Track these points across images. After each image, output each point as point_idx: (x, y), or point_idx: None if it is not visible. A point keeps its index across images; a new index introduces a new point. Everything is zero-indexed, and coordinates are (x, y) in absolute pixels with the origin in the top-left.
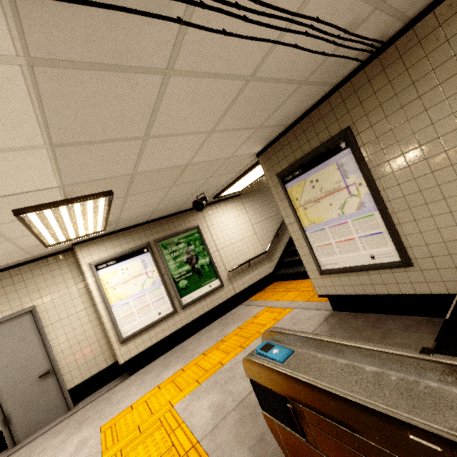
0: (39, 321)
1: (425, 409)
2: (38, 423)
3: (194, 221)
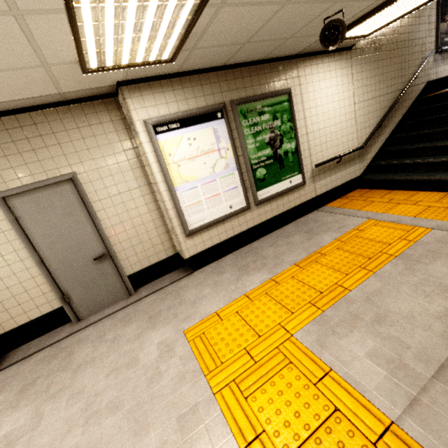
0: (84, 194)
1: None
2: (100, 304)
3: (286, 80)
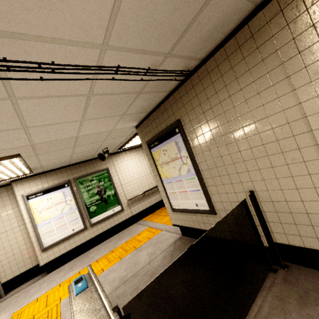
0: None
1: None
2: None
3: (105, 164)
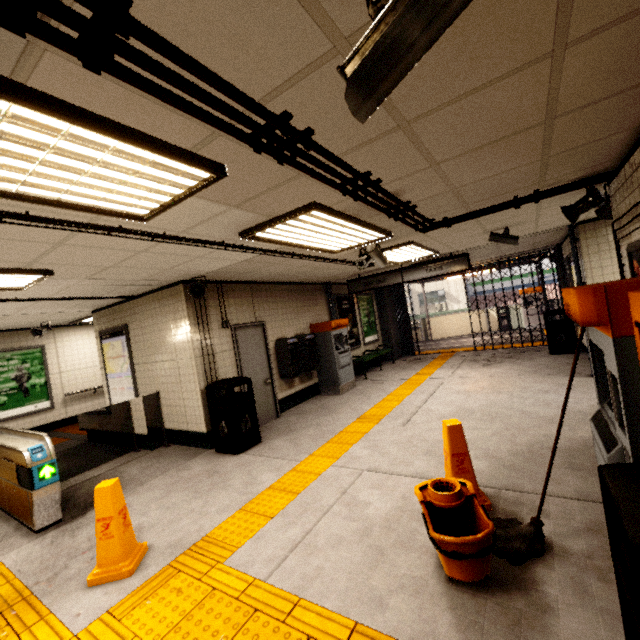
0: None
1: (5, 441)
2: None
3: (41, 339)
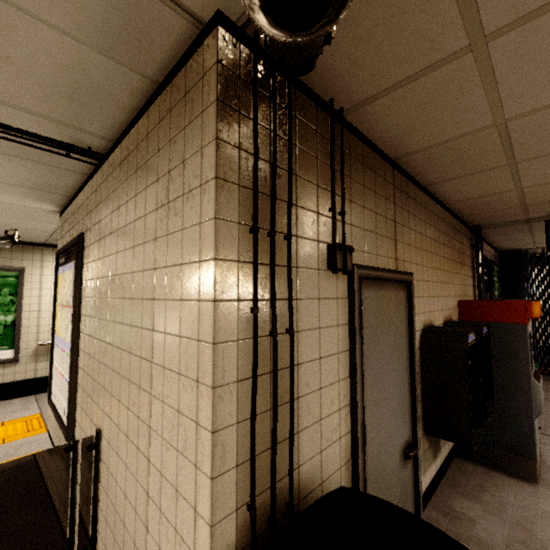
0: None
1: None
2: None
3: (21, 260)
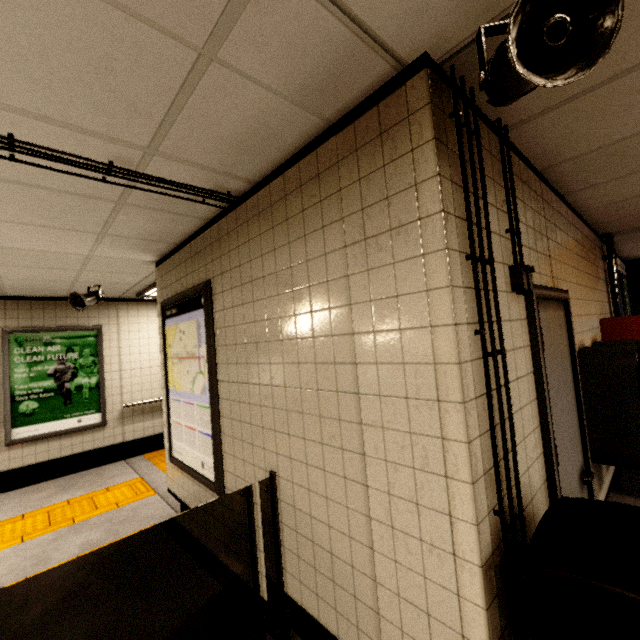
0: None
1: None
2: None
3: (98, 317)
